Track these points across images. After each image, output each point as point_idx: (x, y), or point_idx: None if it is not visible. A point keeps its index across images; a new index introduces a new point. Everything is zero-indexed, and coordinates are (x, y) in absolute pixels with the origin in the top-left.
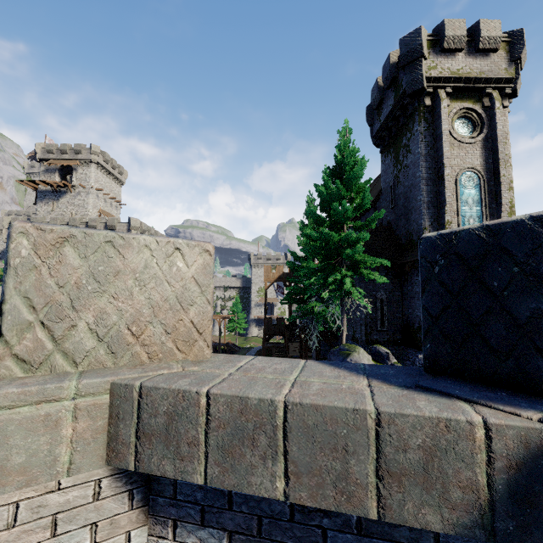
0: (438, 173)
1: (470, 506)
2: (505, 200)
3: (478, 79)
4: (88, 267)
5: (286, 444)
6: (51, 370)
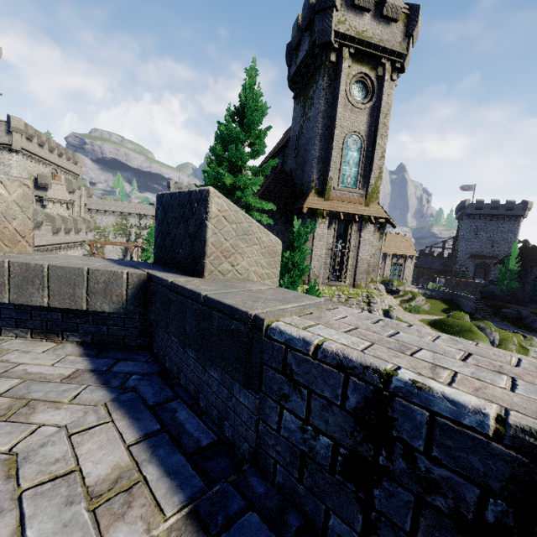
0: (331, 132)
1: (120, 302)
2: (375, 166)
3: (377, 46)
4: None
5: (49, 283)
6: None
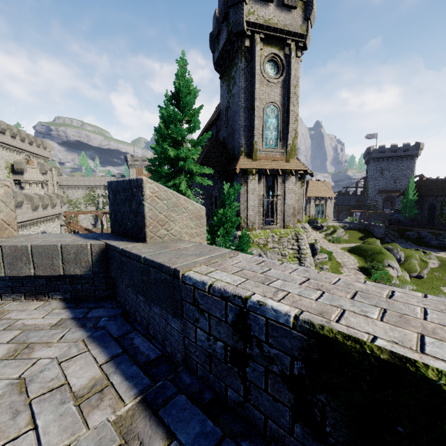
0: (252, 104)
1: (87, 266)
2: (291, 129)
3: (282, 30)
4: None
5: (33, 258)
6: None
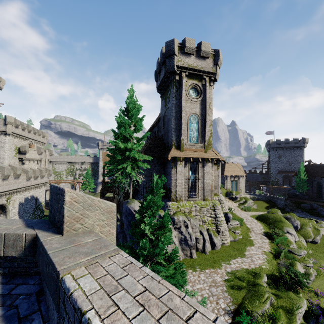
0: (180, 114)
1: (21, 250)
2: (207, 130)
3: (200, 70)
4: None
5: None
6: None
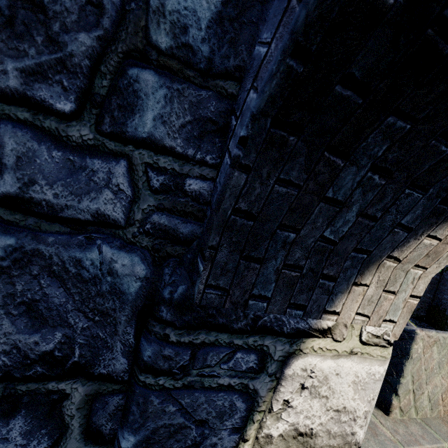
0: None
1: None
2: None
3: None
4: (438, 358)
5: None
6: (408, 416)
